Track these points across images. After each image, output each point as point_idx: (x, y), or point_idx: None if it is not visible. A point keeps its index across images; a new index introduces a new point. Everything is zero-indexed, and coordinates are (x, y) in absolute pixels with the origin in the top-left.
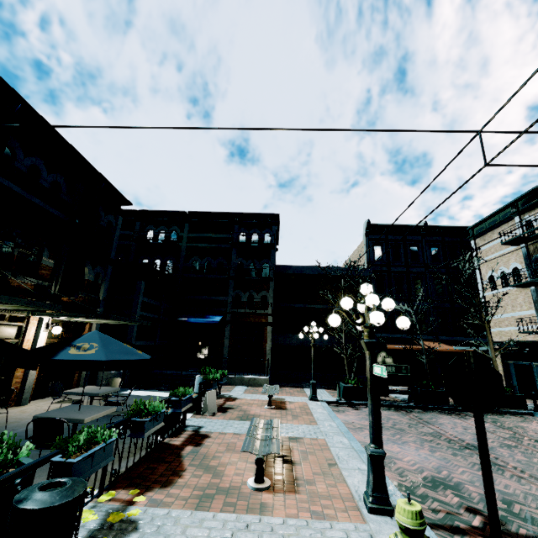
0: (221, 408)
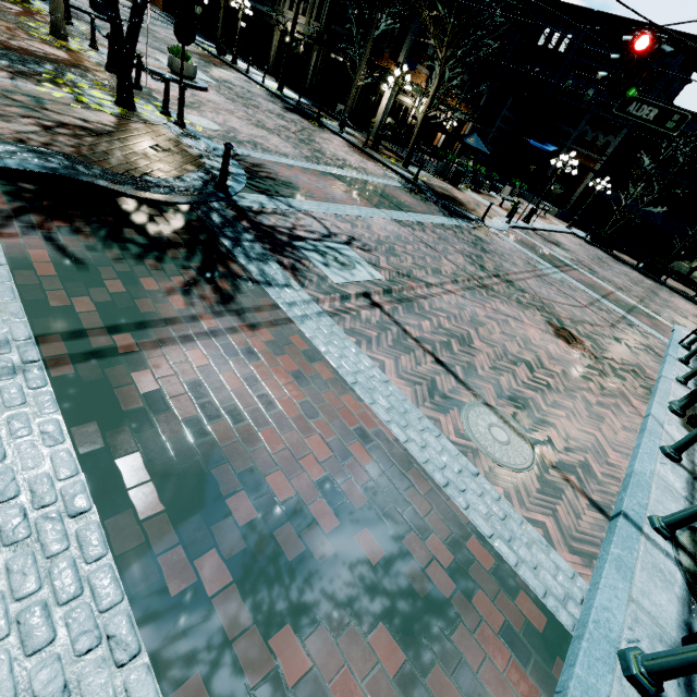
0: None
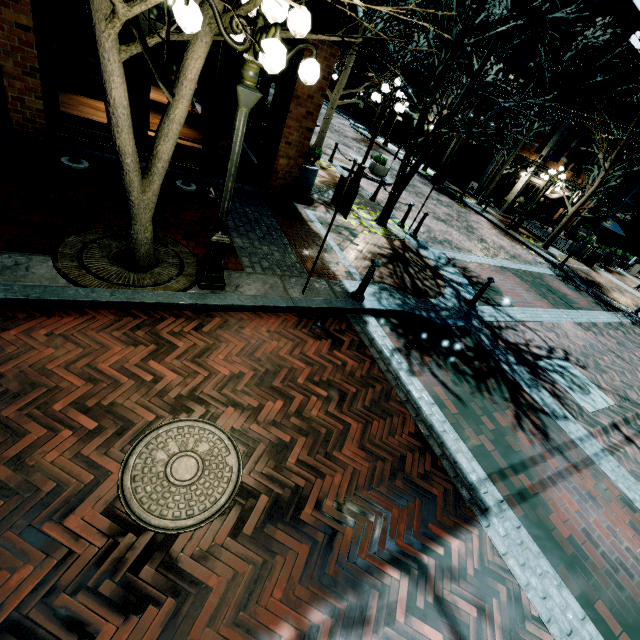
0: (637, 277)
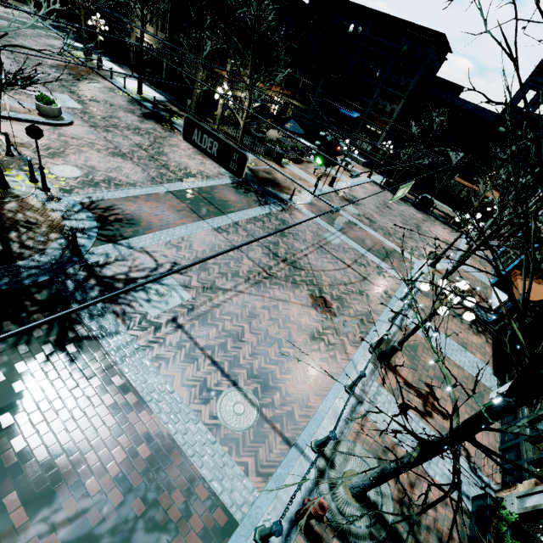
0: None
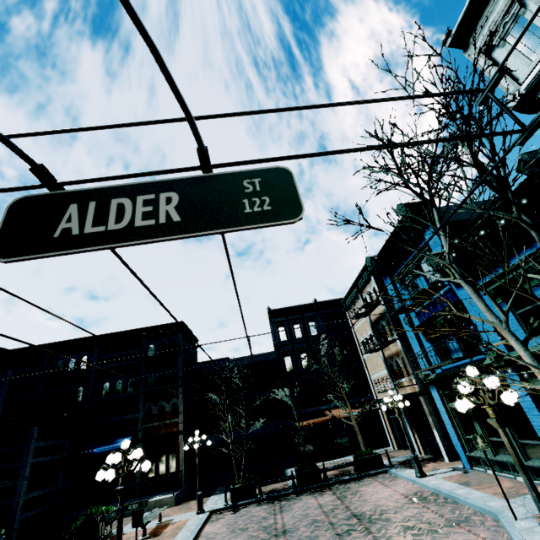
0: None
